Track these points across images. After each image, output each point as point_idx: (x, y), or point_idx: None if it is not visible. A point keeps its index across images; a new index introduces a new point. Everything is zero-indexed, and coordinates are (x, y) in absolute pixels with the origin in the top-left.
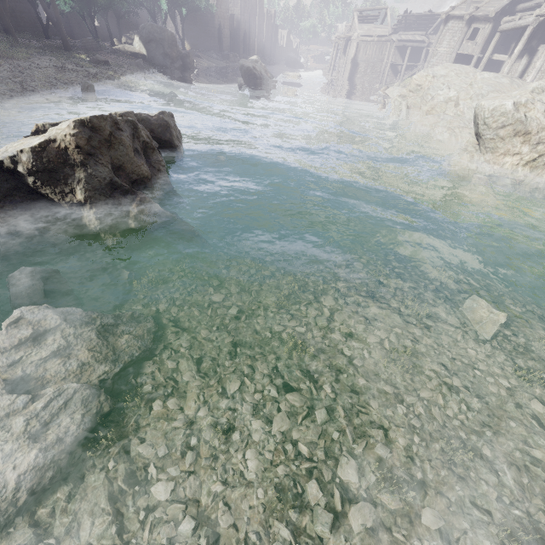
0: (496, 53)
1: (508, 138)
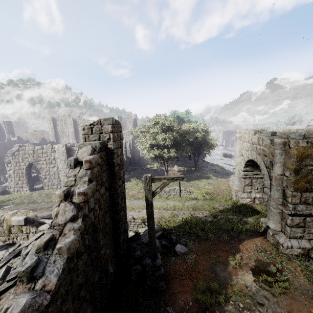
0: None
1: None
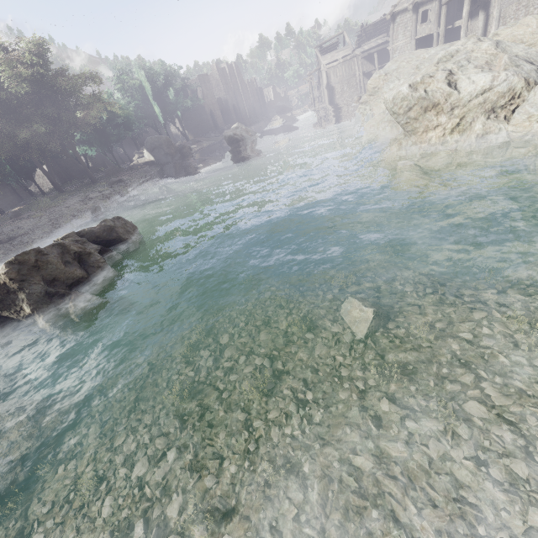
0: (456, 20)
1: (420, 116)
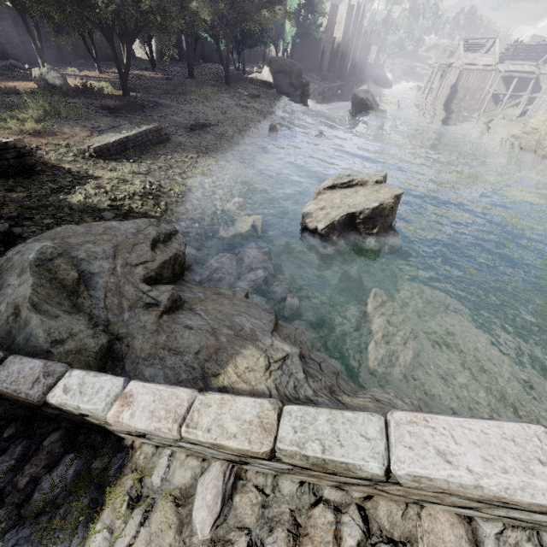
0: None
1: None
